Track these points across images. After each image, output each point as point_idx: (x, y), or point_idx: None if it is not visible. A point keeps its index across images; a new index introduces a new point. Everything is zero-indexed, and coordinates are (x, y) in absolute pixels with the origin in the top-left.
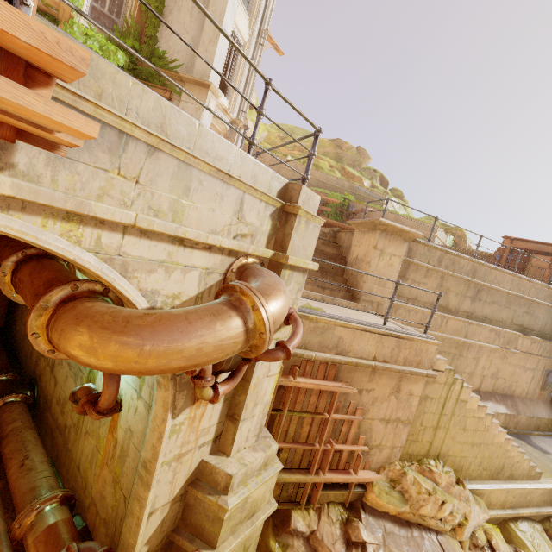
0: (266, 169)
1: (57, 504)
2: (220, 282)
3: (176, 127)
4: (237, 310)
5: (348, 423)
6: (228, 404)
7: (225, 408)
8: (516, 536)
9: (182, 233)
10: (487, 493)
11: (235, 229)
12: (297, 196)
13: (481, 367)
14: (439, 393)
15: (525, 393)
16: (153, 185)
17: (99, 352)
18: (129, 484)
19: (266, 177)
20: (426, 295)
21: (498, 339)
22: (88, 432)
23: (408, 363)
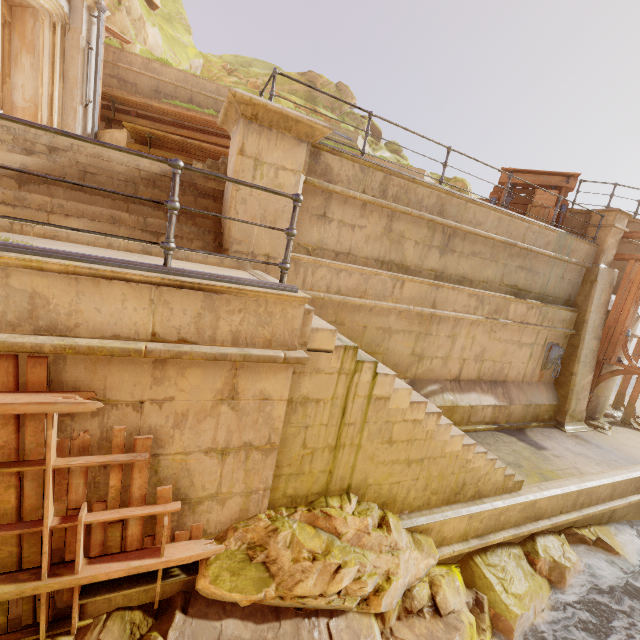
0: None
1: None
2: None
3: None
4: None
5: (121, 468)
6: None
7: None
8: (480, 575)
9: None
10: (438, 526)
11: None
12: None
13: (460, 348)
14: (331, 390)
15: (522, 376)
16: None
17: None
18: None
19: None
20: (367, 246)
21: (482, 307)
22: None
23: (245, 341)
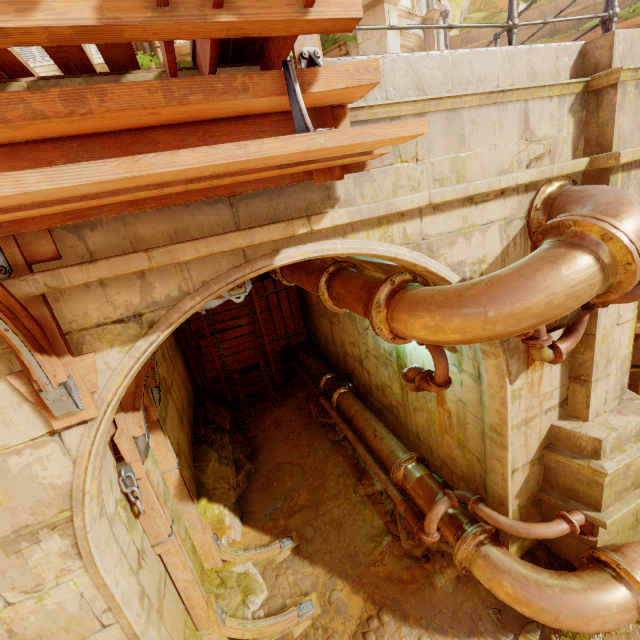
0: (544, 49)
1: (415, 463)
2: (523, 228)
3: (429, 76)
4: (579, 247)
5: None
6: (568, 366)
7: (565, 370)
8: None
9: (472, 190)
10: None
11: (525, 156)
12: (607, 55)
13: None
14: None
15: None
16: (430, 155)
17: (445, 328)
18: (478, 447)
19: (547, 60)
20: None
21: None
22: (416, 408)
23: None
